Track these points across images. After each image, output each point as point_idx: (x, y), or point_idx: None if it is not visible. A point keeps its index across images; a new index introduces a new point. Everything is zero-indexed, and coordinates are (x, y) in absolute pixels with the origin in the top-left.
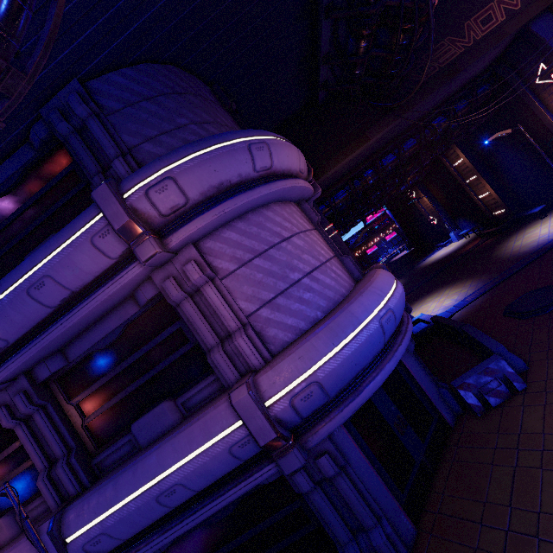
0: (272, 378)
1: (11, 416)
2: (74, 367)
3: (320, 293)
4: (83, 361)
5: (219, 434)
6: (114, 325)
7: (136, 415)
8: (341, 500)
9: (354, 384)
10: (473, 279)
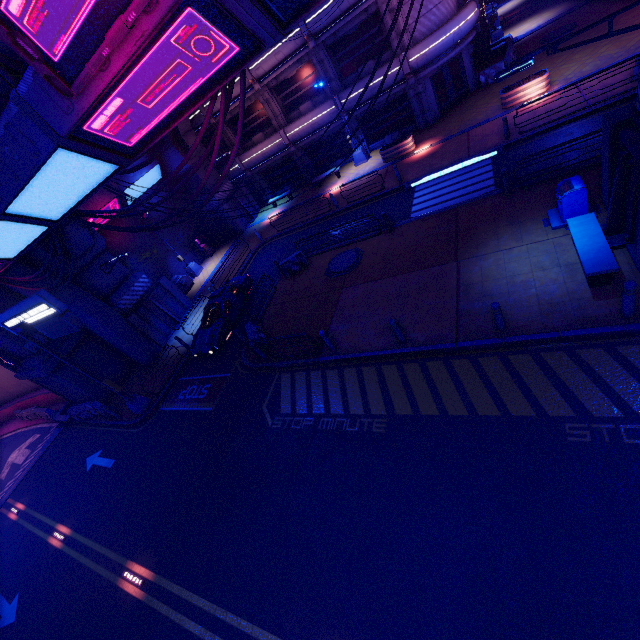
0: (413, 52)
1: (317, 60)
2: (336, 42)
3: (438, 17)
4: (340, 39)
5: (393, 70)
6: (356, 23)
7: (358, 66)
8: (421, 103)
9: (437, 60)
10: (566, 5)
